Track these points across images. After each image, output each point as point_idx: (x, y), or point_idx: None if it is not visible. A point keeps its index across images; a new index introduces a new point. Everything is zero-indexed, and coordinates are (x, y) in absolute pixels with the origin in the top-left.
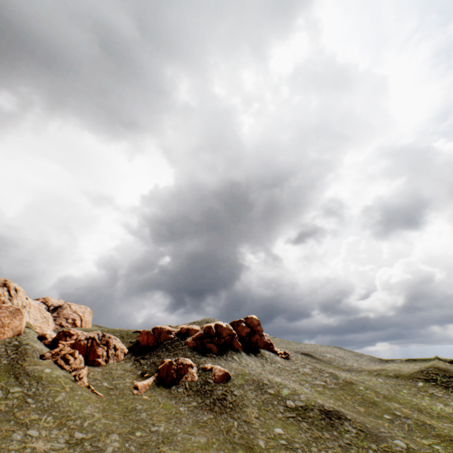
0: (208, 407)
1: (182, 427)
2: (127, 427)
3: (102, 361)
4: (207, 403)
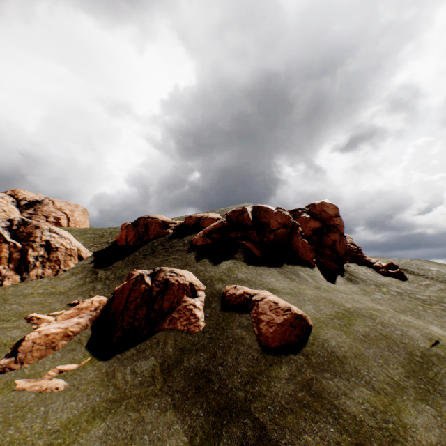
0: None
1: None
2: None
3: (8, 270)
4: None
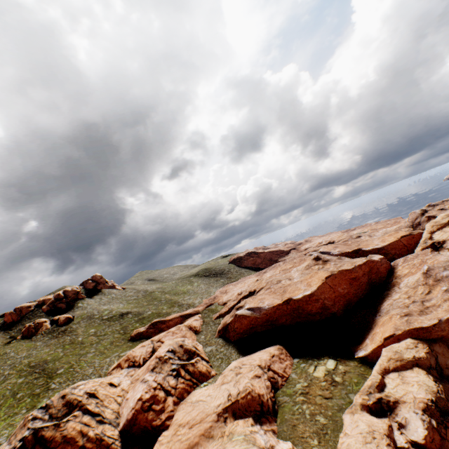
0: (55, 337)
1: (38, 350)
2: (2, 363)
3: None
4: (55, 335)
